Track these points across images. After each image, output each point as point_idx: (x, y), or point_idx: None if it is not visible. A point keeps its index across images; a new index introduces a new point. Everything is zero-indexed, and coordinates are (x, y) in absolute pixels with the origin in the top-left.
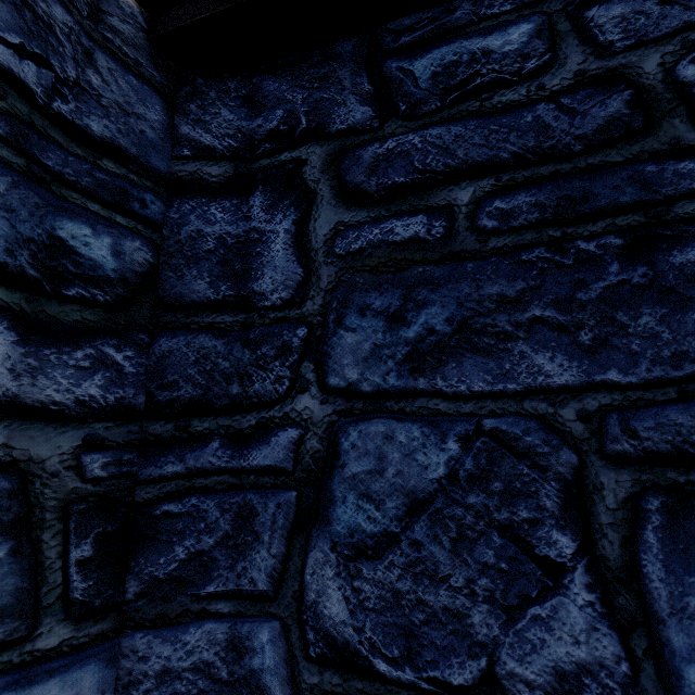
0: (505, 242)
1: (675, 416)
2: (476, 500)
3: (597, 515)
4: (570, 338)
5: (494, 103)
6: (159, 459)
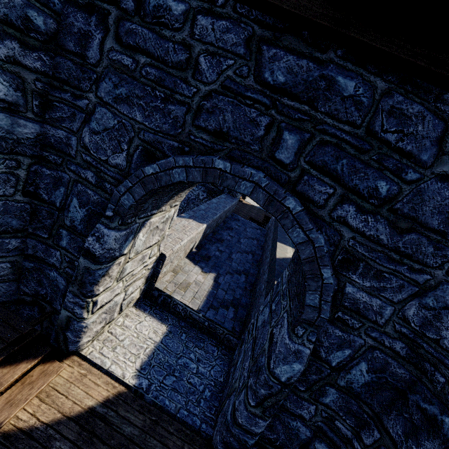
0: (144, 81)
1: (151, 136)
2: (116, 133)
3: (132, 145)
4: (144, 112)
5: (162, 33)
6: (55, 91)
